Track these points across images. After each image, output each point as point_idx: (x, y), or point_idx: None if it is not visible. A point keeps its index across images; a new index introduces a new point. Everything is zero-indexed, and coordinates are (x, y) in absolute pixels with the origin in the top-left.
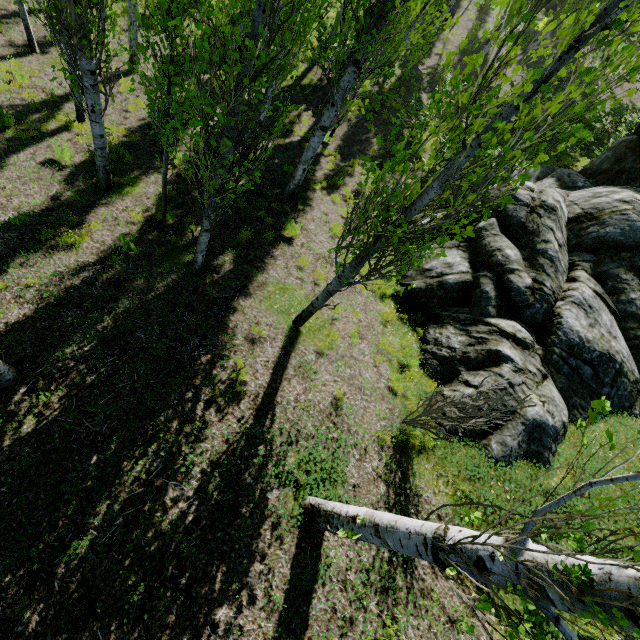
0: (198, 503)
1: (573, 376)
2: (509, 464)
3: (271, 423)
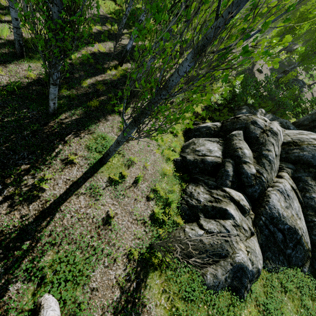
0: None
1: (270, 237)
2: (216, 292)
3: (46, 224)
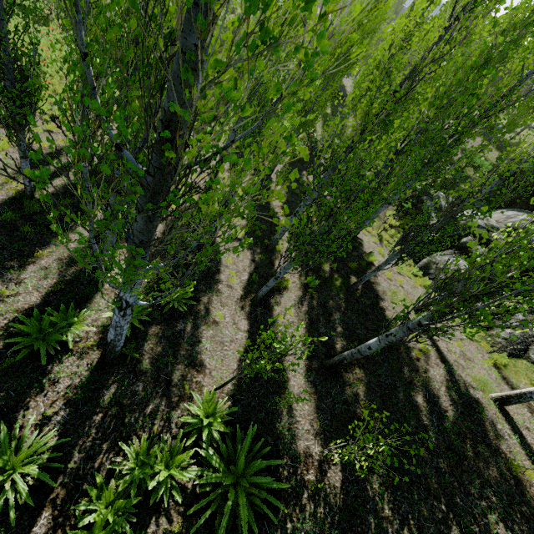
0: (456, 406)
1: None
2: None
3: (450, 363)
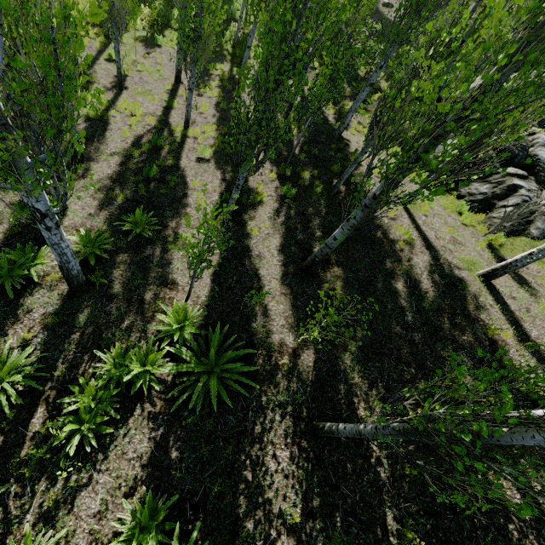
0: (437, 287)
1: None
2: (544, 237)
3: (437, 249)
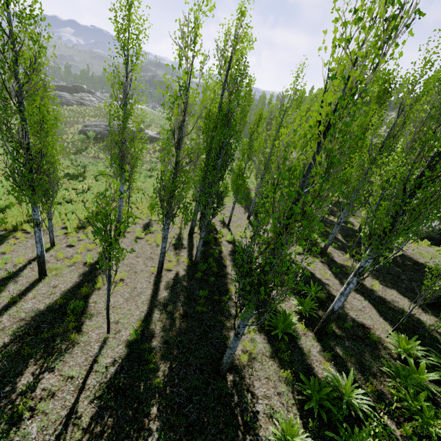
0: None
1: None
2: None
3: None
